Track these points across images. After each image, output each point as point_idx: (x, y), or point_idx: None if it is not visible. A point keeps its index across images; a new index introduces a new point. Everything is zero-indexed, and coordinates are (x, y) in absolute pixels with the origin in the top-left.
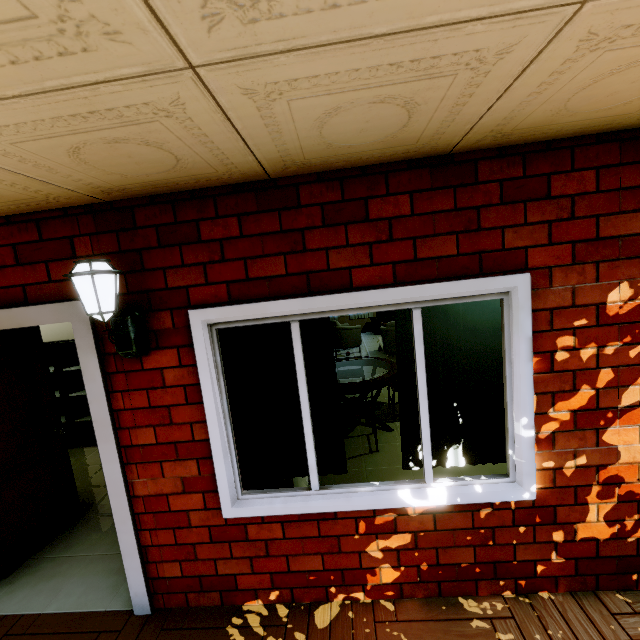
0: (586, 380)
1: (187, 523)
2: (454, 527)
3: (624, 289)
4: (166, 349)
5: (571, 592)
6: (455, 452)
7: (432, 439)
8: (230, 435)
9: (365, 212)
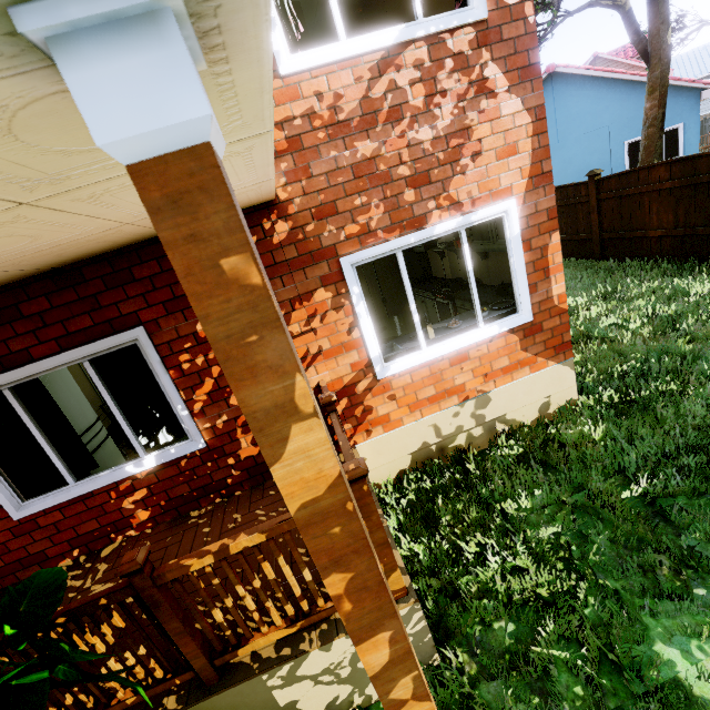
0: (207, 375)
1: None
2: (170, 476)
3: None
4: None
5: (252, 487)
6: (163, 434)
7: (145, 431)
8: None
9: (20, 313)
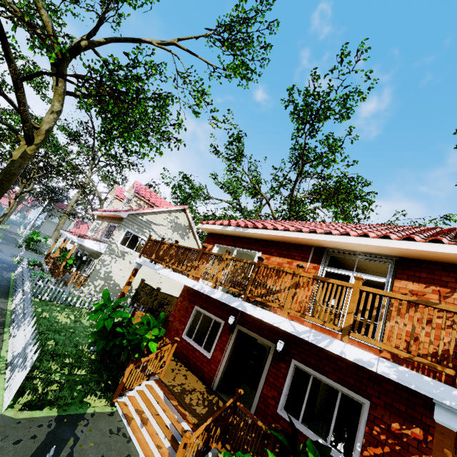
0: (380, 446)
1: (269, 407)
2: None
3: (397, 425)
4: (284, 363)
5: None
6: (341, 445)
7: (336, 435)
8: (287, 392)
9: (336, 362)
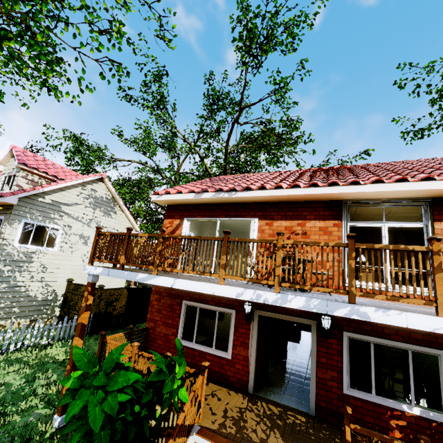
0: None
1: (331, 390)
2: (422, 425)
3: None
4: (334, 339)
5: None
6: (423, 401)
7: (414, 393)
8: (348, 368)
9: None
